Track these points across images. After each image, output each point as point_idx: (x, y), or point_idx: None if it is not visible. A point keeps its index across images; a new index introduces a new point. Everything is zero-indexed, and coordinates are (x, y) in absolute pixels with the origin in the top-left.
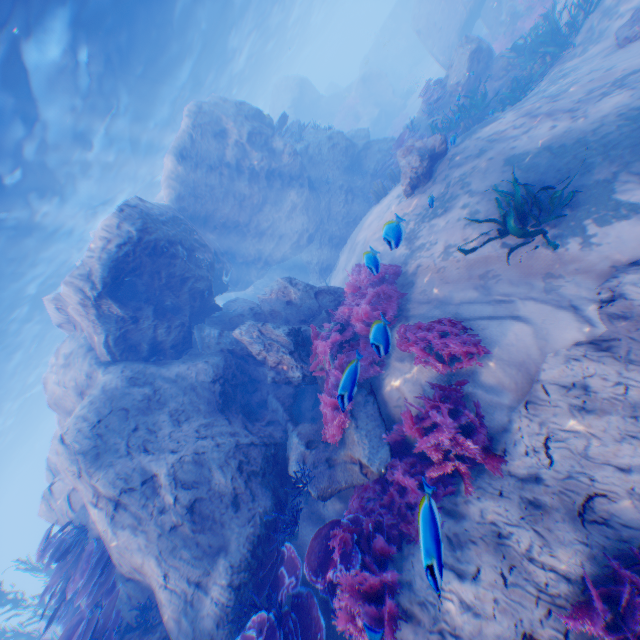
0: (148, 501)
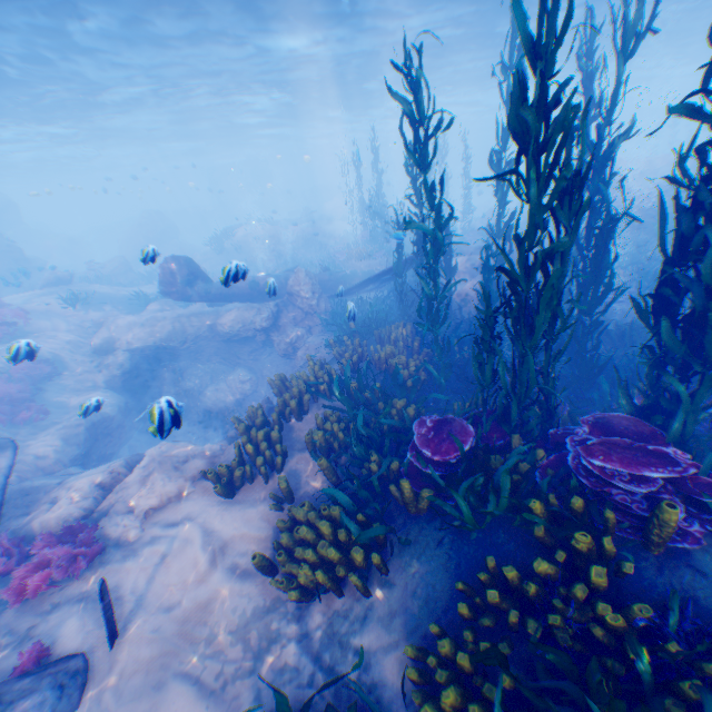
0: None
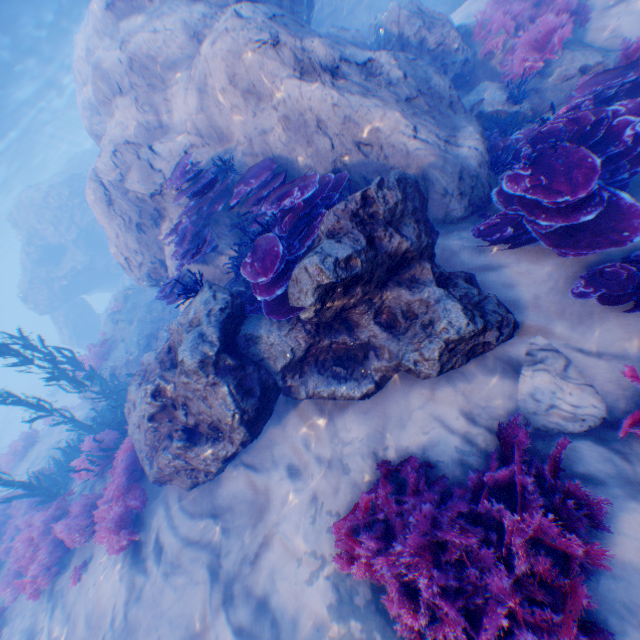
0: (369, 79)
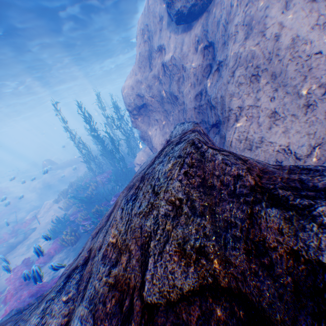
0: None
